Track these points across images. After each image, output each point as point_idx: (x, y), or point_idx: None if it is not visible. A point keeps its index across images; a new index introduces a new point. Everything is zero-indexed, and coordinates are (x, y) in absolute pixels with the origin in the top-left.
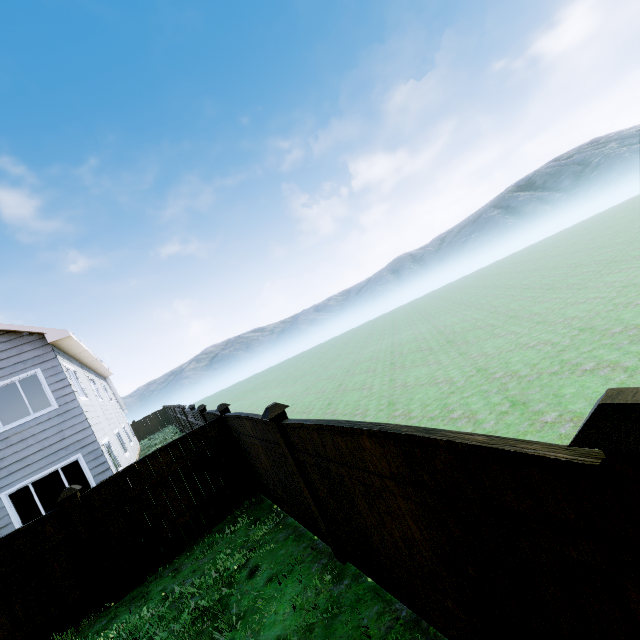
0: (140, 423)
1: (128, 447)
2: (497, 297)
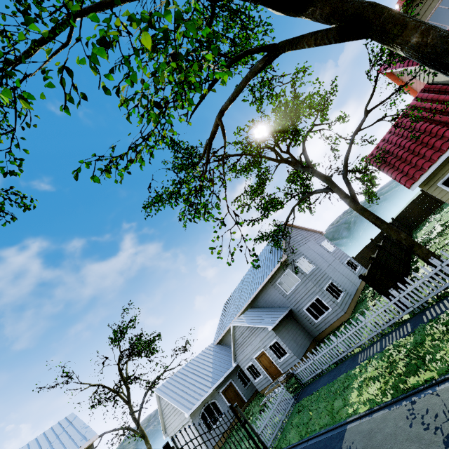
0: None
1: None
2: None
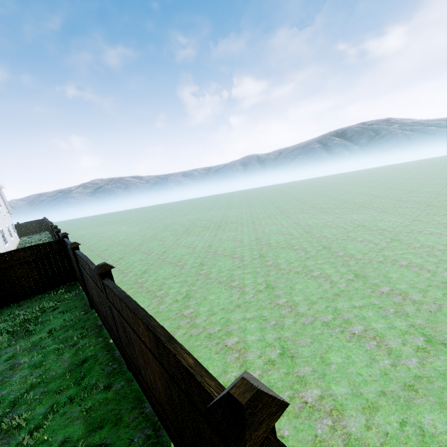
0: (23, 225)
1: (8, 240)
2: (263, 207)
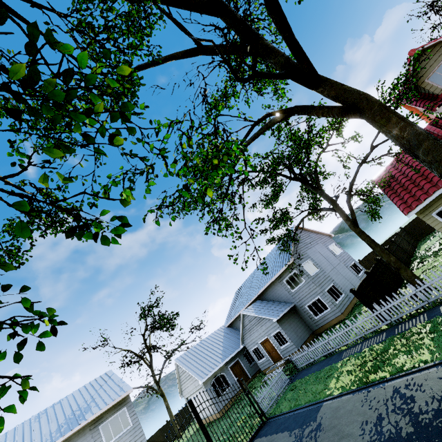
0: None
1: None
2: None
